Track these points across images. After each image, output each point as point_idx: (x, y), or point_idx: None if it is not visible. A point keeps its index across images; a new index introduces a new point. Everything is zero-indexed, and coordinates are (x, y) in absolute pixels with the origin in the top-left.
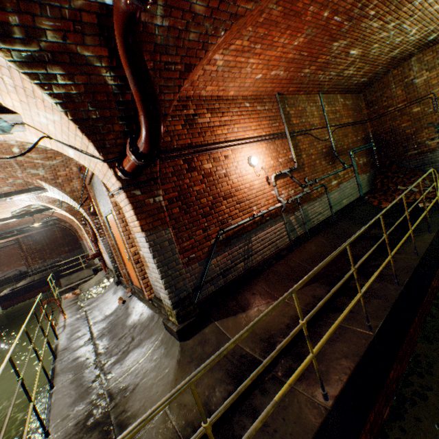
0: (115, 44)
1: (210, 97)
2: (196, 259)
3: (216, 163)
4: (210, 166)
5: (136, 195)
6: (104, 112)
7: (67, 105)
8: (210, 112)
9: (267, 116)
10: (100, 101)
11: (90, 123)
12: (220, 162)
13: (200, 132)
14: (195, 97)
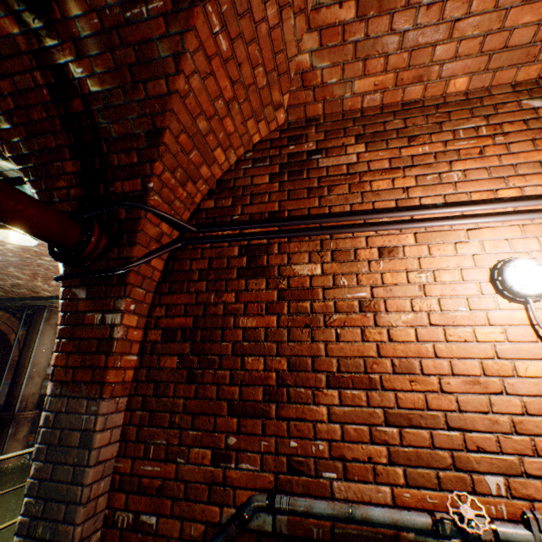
0: (20, 2)
1: (377, 110)
2: (154, 539)
3: (339, 265)
4: (317, 270)
5: (77, 298)
6: (49, 139)
7: (3, 134)
8: (367, 141)
9: None
10: (40, 121)
11: (33, 162)
12: (357, 263)
13: (316, 187)
14: (330, 116)
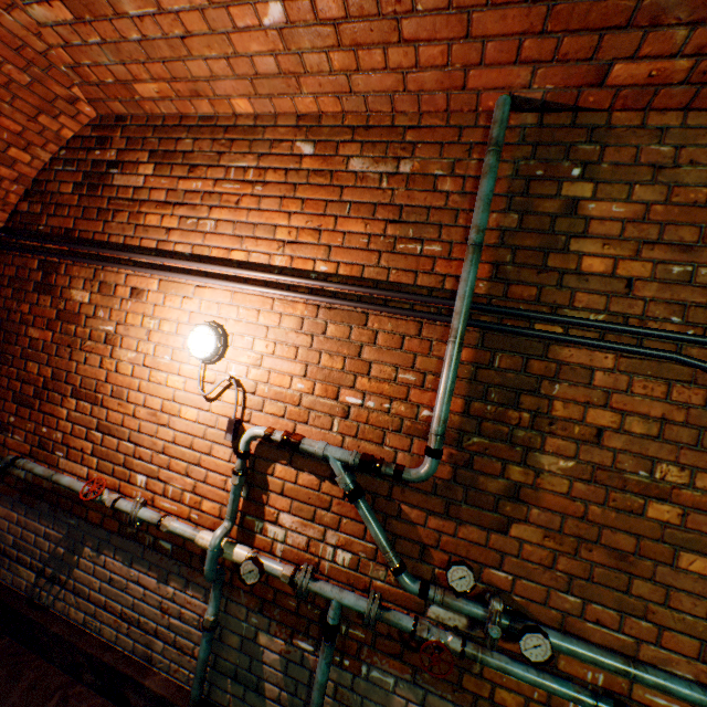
0: None
1: (179, 119)
2: None
3: (103, 298)
4: (88, 298)
5: None
6: None
7: None
8: (159, 162)
9: (393, 202)
10: None
11: None
12: (115, 299)
13: (106, 209)
14: (139, 117)
